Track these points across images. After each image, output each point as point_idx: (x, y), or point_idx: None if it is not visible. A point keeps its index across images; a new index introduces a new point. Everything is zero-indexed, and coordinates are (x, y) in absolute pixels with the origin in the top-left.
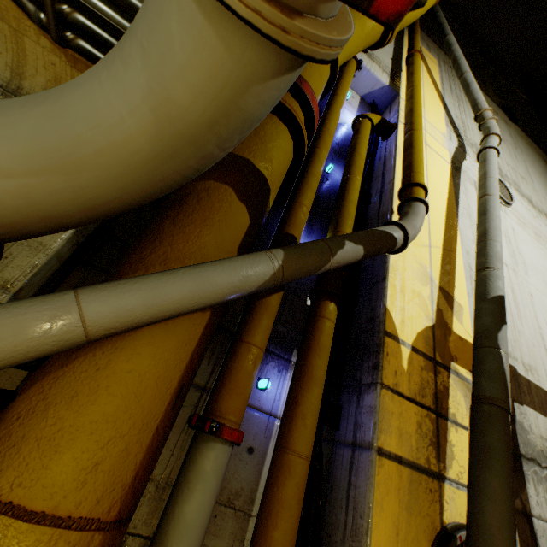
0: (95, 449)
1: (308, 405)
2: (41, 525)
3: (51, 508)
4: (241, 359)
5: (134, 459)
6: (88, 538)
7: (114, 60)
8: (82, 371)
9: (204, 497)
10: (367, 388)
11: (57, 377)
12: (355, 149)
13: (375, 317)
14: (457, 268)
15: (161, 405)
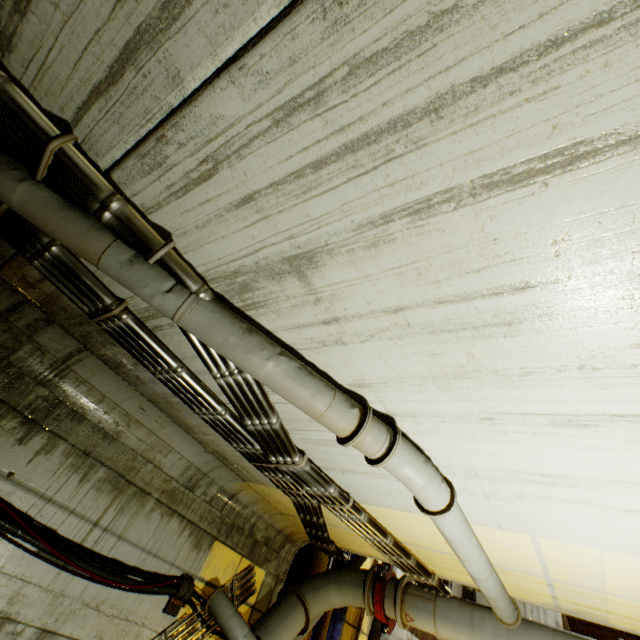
0: None
1: (324, 636)
2: None
3: None
4: None
5: None
6: None
7: (342, 595)
8: None
9: None
10: (339, 620)
11: None
12: None
13: None
14: None
15: None
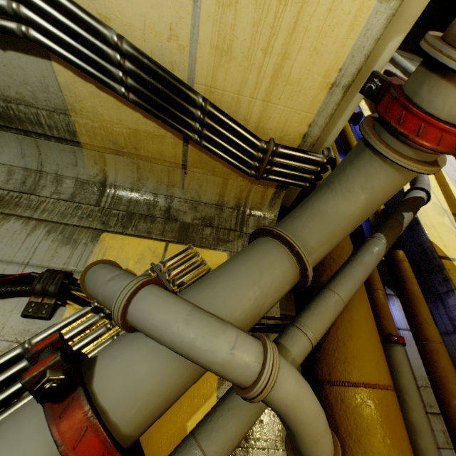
0: (373, 355)
1: (425, 314)
2: (379, 389)
3: (377, 382)
4: (379, 299)
5: (384, 358)
6: (393, 393)
7: (343, 192)
8: (344, 324)
9: (409, 374)
10: (446, 294)
11: (335, 330)
12: (350, 144)
13: (425, 249)
14: (455, 195)
15: (376, 331)
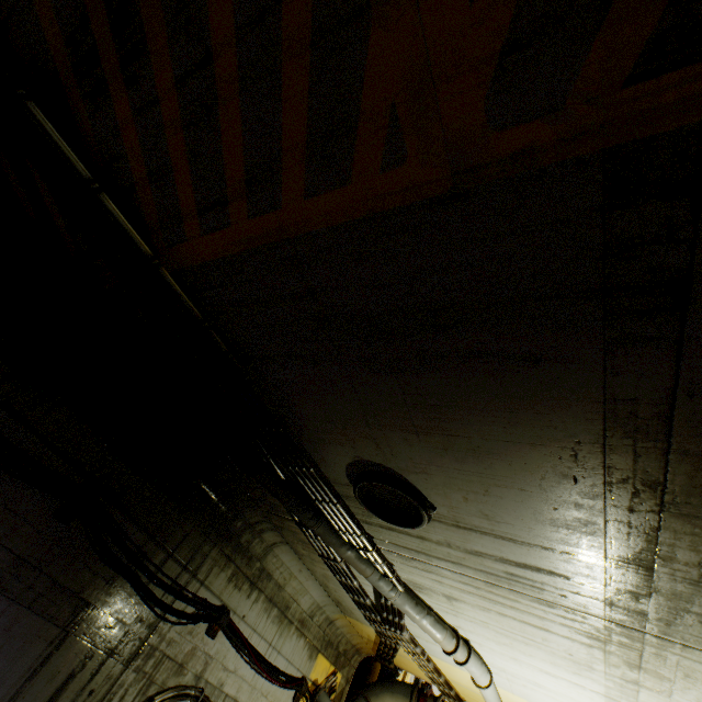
0: None
1: None
2: None
3: None
4: None
5: None
6: None
7: (394, 701)
8: None
9: None
10: None
11: None
12: None
13: None
14: None
15: None
